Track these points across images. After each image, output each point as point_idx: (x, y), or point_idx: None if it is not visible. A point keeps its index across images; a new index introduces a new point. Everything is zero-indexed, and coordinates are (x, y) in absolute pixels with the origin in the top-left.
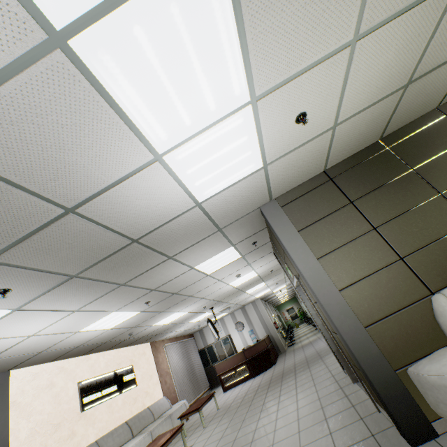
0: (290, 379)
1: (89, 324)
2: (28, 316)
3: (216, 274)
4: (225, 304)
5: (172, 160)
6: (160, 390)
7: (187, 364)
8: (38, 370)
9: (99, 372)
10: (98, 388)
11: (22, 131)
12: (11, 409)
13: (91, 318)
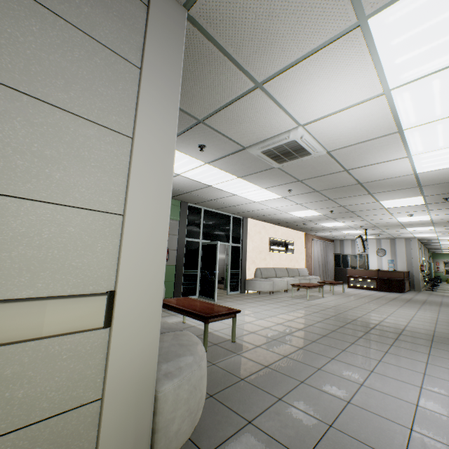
0: (416, 304)
1: (294, 211)
2: (283, 200)
3: (391, 209)
4: (379, 231)
5: (416, 157)
6: (304, 263)
7: (323, 258)
8: (256, 223)
9: (278, 237)
10: (277, 245)
11: (359, 150)
12: (247, 235)
13: (299, 209)
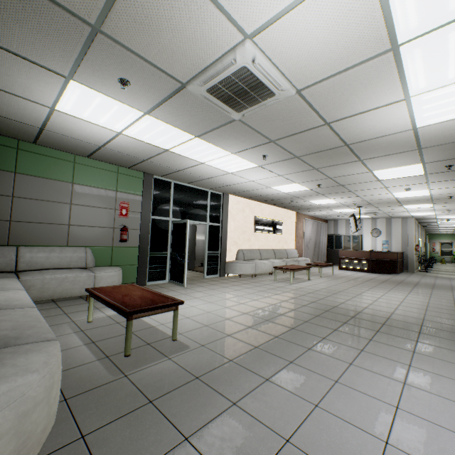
0: (407, 287)
1: (278, 185)
2: (260, 171)
3: (386, 182)
4: (374, 209)
5: (417, 100)
6: (293, 244)
7: (316, 239)
8: (239, 200)
9: (264, 216)
10: (263, 224)
11: (340, 88)
12: (228, 214)
13: (282, 183)
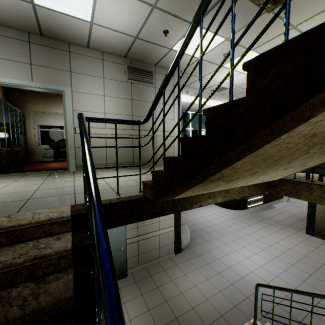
0: None
1: None
2: None
3: None
4: None
5: None
6: None
7: None
8: None
9: None
10: None
11: None
12: None
13: None
